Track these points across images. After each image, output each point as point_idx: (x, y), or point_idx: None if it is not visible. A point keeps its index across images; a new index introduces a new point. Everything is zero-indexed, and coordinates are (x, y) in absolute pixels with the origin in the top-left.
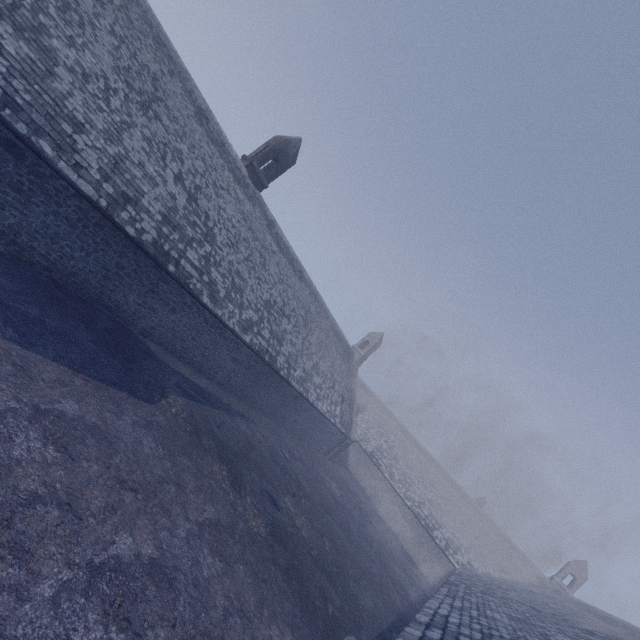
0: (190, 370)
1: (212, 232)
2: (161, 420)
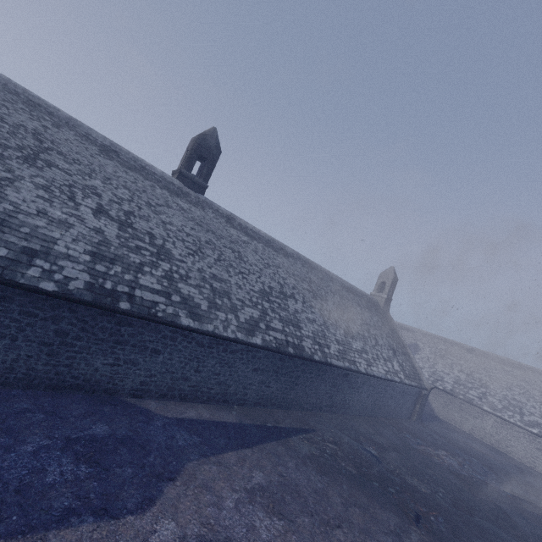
0: (213, 407)
1: (164, 249)
2: (166, 535)
